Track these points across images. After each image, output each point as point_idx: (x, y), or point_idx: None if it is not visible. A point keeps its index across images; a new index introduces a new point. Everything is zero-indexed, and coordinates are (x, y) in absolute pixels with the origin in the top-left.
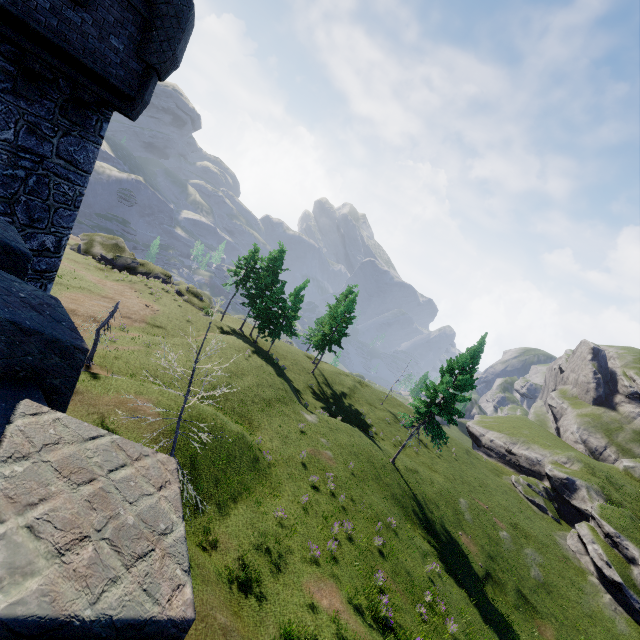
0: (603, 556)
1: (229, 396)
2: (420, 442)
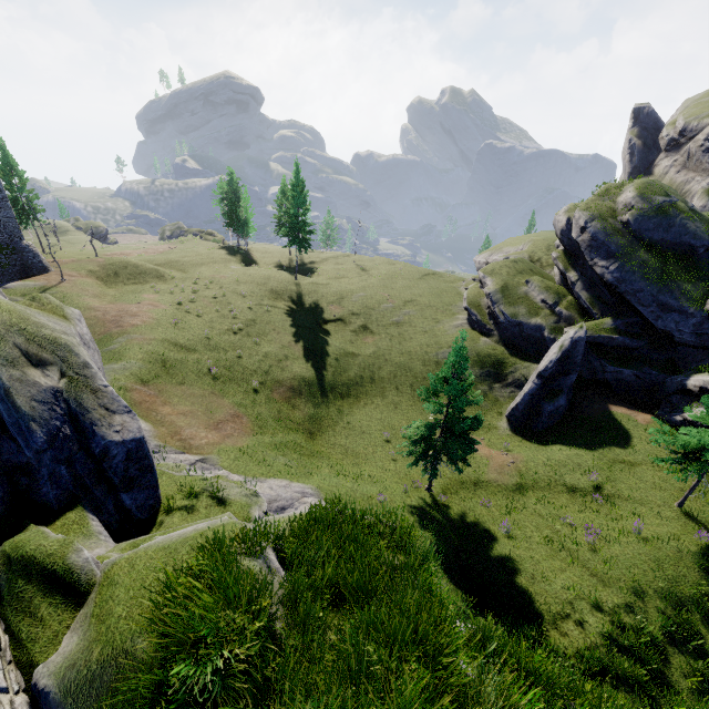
0: (464, 296)
1: (175, 264)
2: (367, 275)
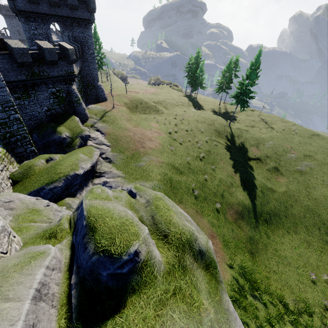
0: None
1: (162, 103)
2: (270, 127)
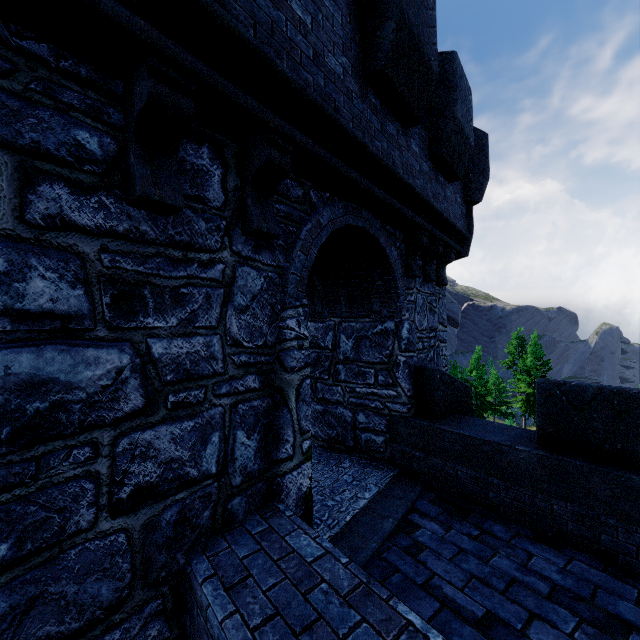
0: None
1: None
2: None
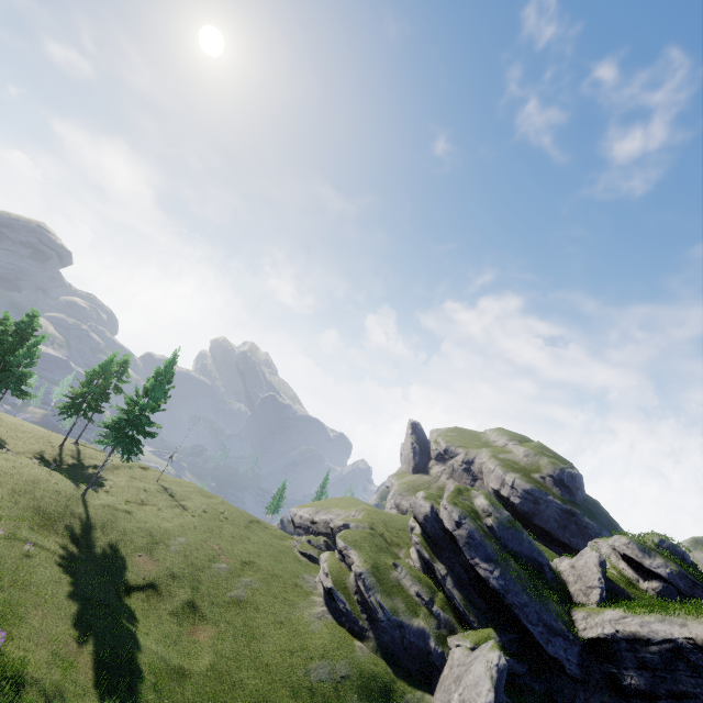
0: (325, 569)
1: None
2: (180, 506)
